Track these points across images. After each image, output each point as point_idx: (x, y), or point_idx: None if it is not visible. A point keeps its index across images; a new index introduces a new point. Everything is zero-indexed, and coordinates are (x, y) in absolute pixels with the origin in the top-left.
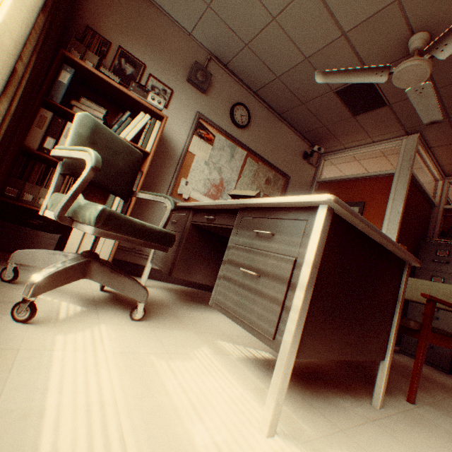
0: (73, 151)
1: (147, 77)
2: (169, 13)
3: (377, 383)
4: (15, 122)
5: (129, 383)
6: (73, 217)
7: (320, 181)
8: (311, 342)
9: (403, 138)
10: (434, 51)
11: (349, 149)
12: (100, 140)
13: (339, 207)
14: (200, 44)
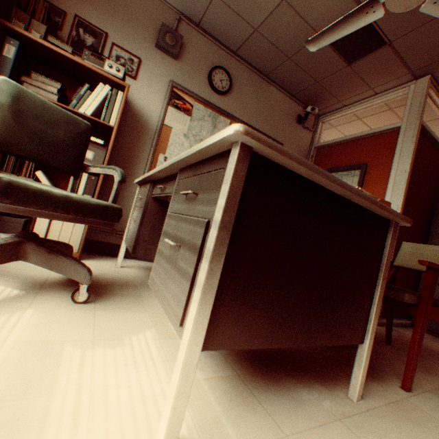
0: None
1: (111, 47)
2: None
3: (354, 371)
4: None
5: (3, 382)
6: None
7: (318, 147)
8: (235, 328)
9: (411, 84)
10: None
11: (349, 106)
12: (27, 109)
13: (254, 142)
14: (166, 3)
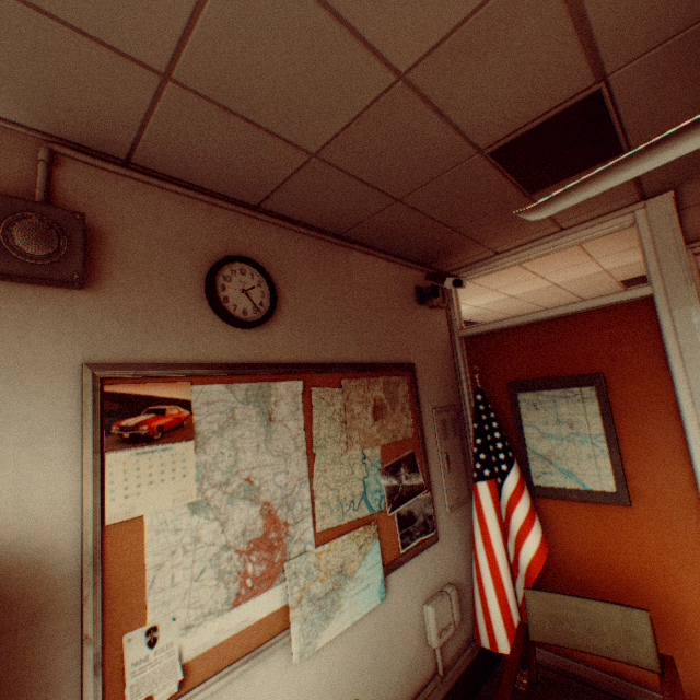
0: None
1: None
2: None
3: None
4: None
5: None
6: None
7: (467, 335)
8: None
9: (636, 209)
10: None
11: (508, 253)
12: None
13: None
14: None
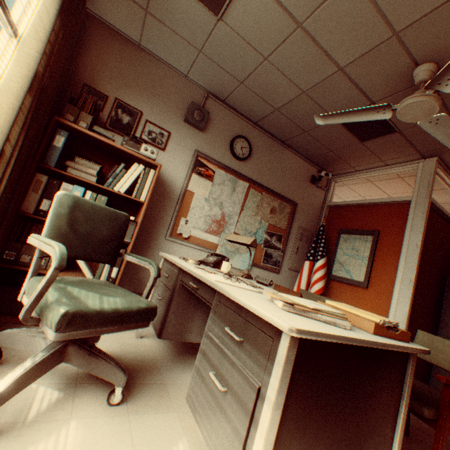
0: (44, 243)
1: (144, 123)
2: (164, 60)
3: None
4: (10, 192)
5: None
6: (40, 315)
7: (330, 205)
8: None
9: (419, 162)
10: (441, 87)
11: (361, 171)
12: (80, 215)
13: (304, 336)
14: (196, 83)
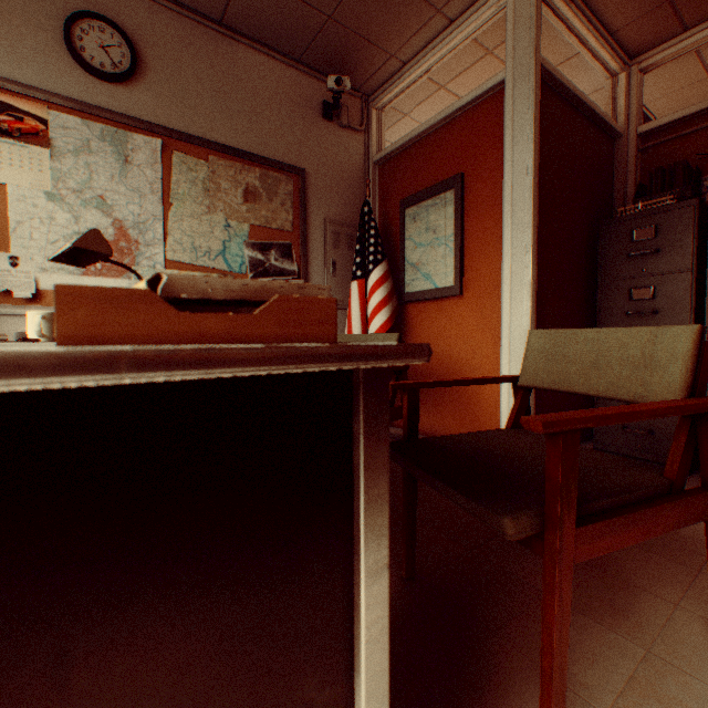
0: None
1: None
2: None
3: None
4: None
5: None
6: None
7: (379, 161)
8: None
9: None
10: None
11: (412, 62)
12: None
13: None
14: None
